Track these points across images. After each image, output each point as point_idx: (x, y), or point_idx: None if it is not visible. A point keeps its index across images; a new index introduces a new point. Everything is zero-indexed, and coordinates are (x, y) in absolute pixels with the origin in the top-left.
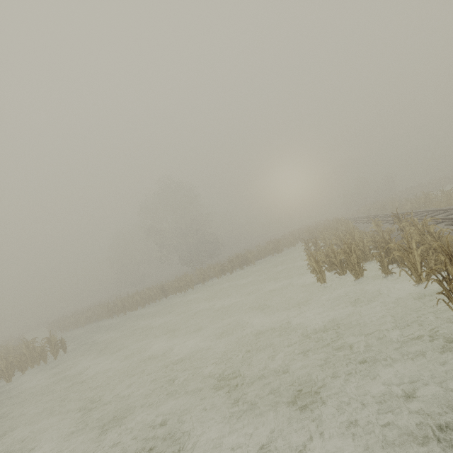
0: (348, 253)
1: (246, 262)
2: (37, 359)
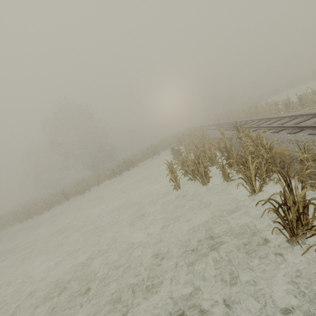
0: (197, 164)
1: (132, 165)
2: None
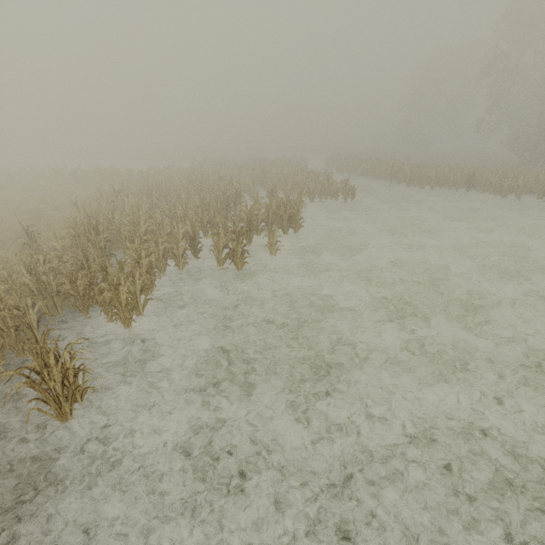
0: None
1: None
2: (331, 194)
